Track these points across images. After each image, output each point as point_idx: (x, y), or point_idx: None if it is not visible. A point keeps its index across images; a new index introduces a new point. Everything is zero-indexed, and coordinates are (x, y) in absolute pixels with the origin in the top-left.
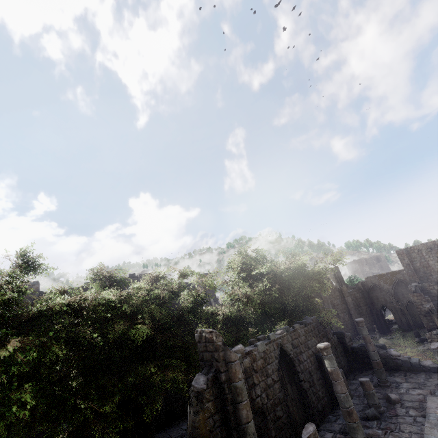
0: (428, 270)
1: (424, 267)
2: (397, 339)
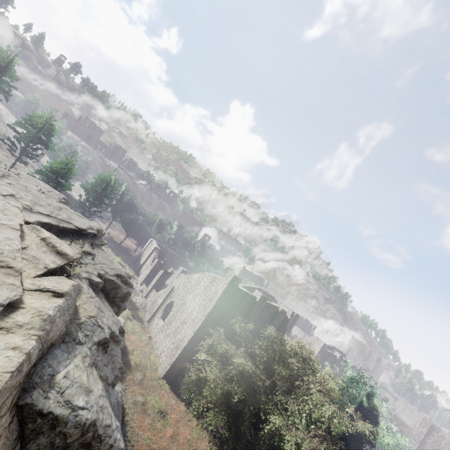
0: None
1: (432, 447)
2: None
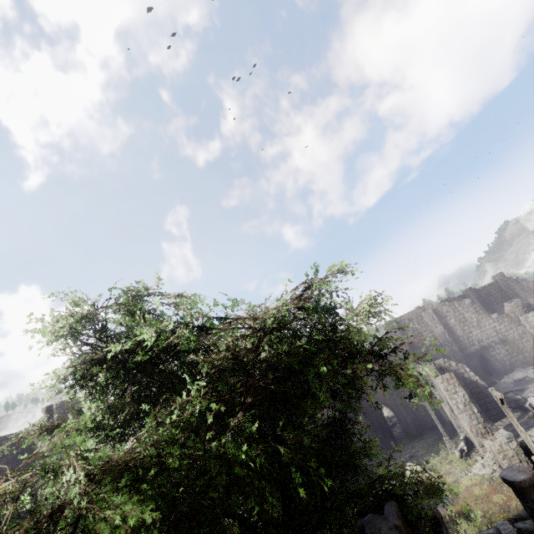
0: (423, 345)
1: (419, 341)
2: (419, 456)
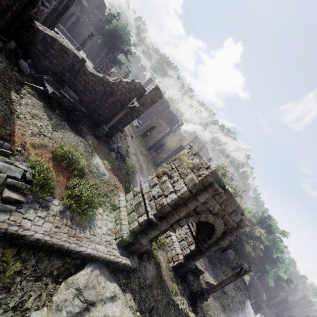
0: None
1: None
2: None
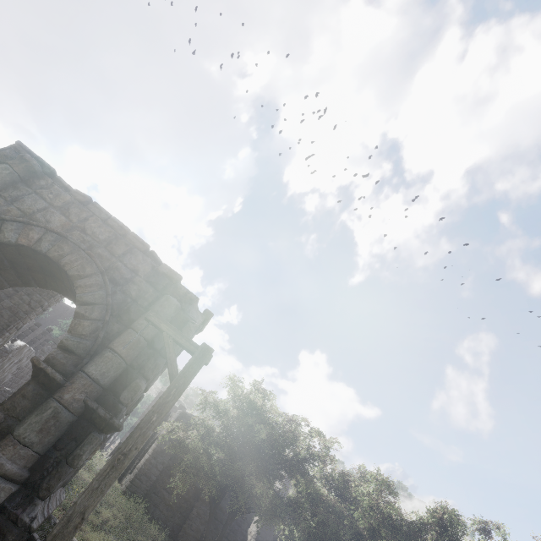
0: None
1: None
2: None
